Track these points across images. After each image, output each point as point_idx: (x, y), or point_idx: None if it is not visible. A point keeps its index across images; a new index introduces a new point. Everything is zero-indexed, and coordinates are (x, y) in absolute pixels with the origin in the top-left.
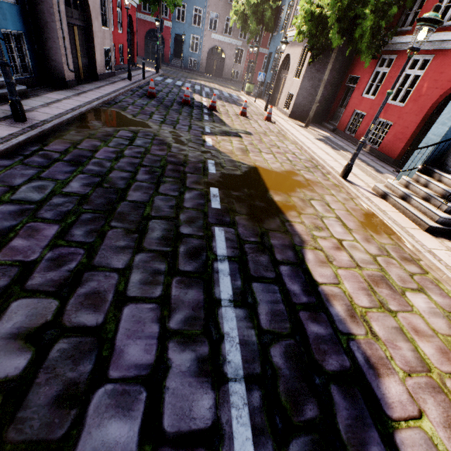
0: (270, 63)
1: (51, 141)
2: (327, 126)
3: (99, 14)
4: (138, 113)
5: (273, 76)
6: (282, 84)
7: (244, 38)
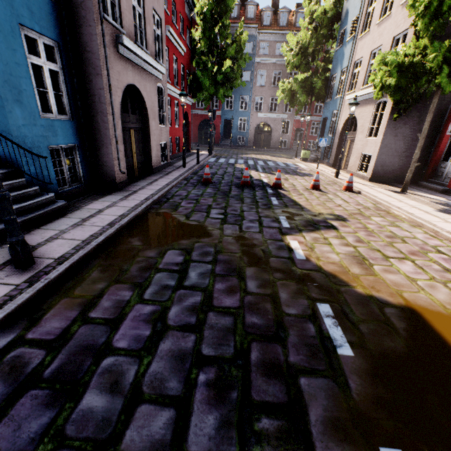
0: (325, 127)
1: (50, 308)
2: (429, 186)
3: (156, 115)
4: (192, 211)
5: (333, 139)
6: (347, 146)
7: (288, 111)
